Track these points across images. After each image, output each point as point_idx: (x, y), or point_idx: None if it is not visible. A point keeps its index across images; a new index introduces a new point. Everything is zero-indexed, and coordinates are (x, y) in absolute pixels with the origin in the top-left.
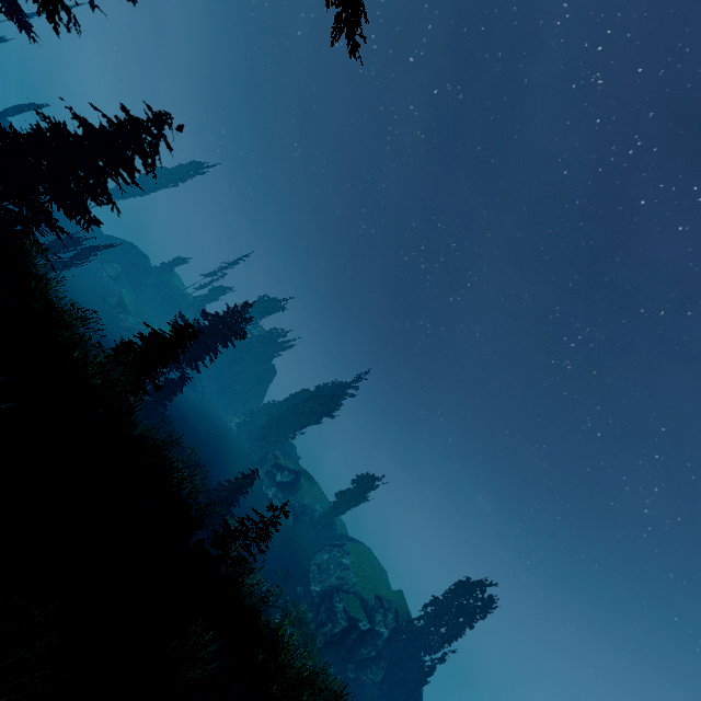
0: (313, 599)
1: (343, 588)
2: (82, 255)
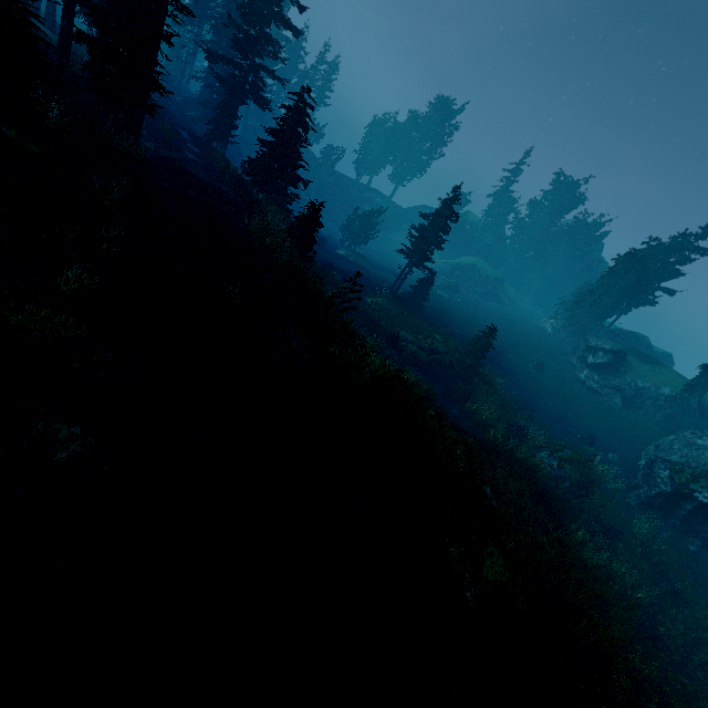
0: (638, 471)
1: (687, 466)
2: (368, 224)
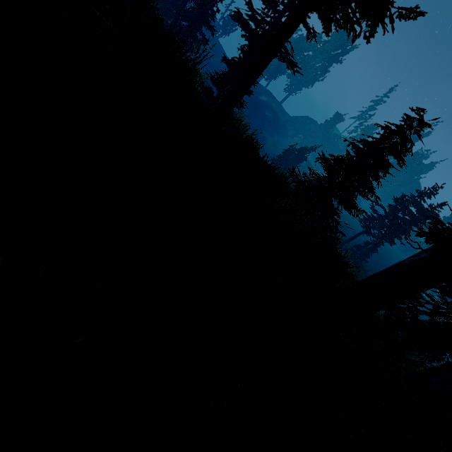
0: None
1: None
2: (298, 157)
